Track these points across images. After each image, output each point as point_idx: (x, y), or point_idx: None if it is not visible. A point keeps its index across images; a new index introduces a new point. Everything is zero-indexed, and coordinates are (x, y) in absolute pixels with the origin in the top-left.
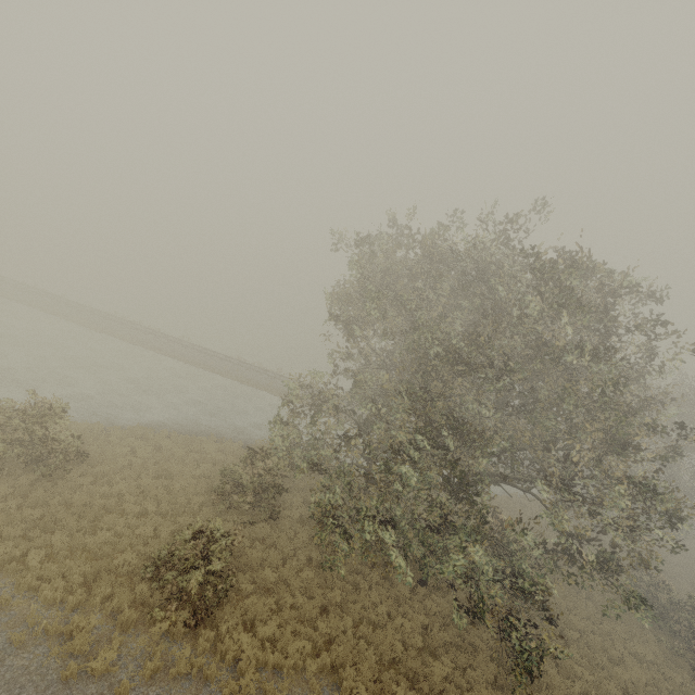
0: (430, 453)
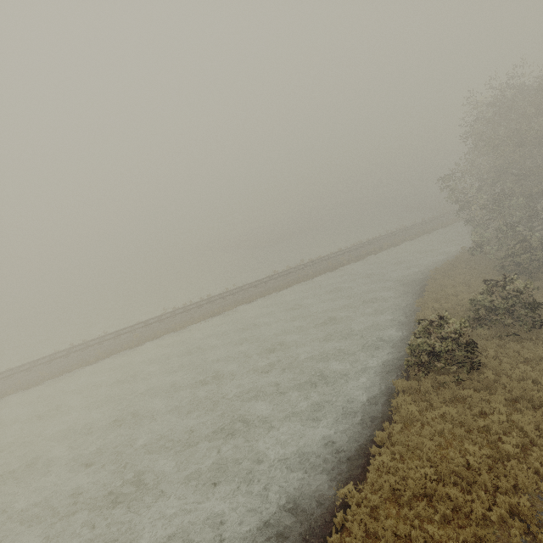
0: None
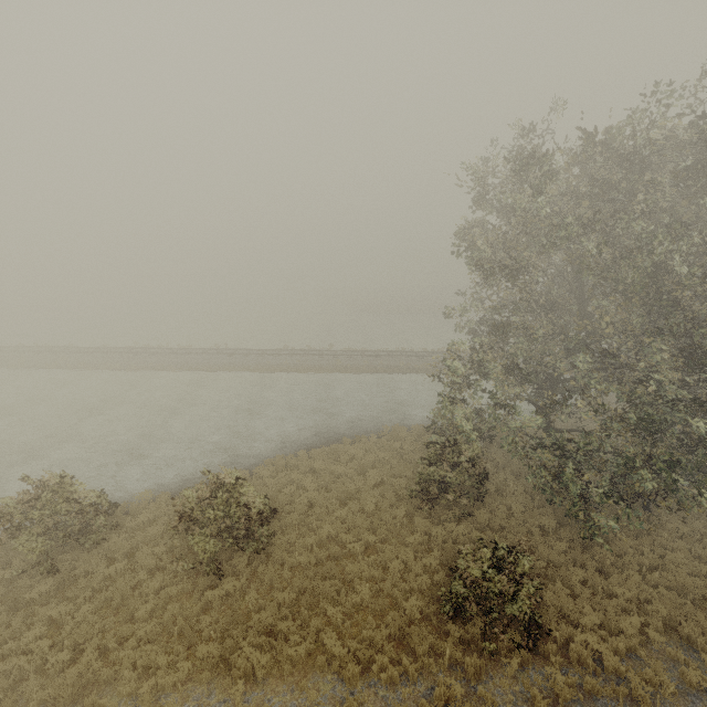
0: (701, 386)
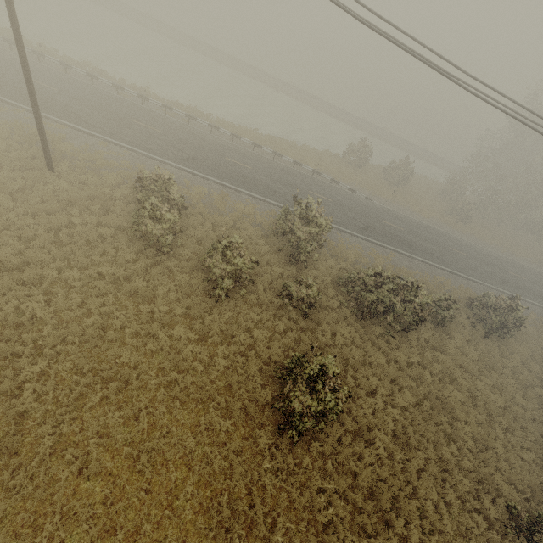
0: None
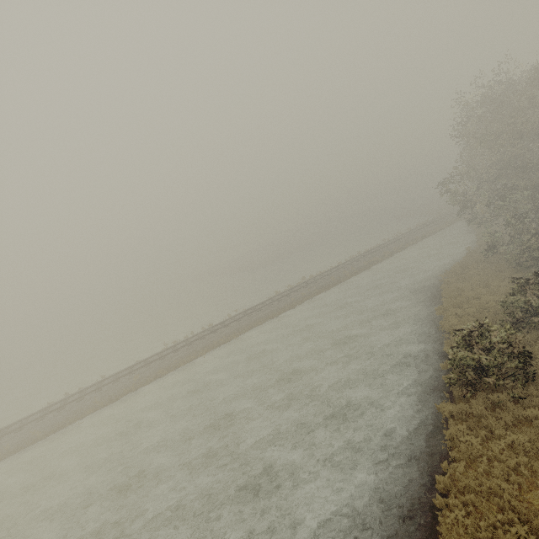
0: None
